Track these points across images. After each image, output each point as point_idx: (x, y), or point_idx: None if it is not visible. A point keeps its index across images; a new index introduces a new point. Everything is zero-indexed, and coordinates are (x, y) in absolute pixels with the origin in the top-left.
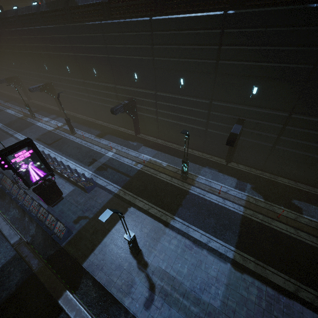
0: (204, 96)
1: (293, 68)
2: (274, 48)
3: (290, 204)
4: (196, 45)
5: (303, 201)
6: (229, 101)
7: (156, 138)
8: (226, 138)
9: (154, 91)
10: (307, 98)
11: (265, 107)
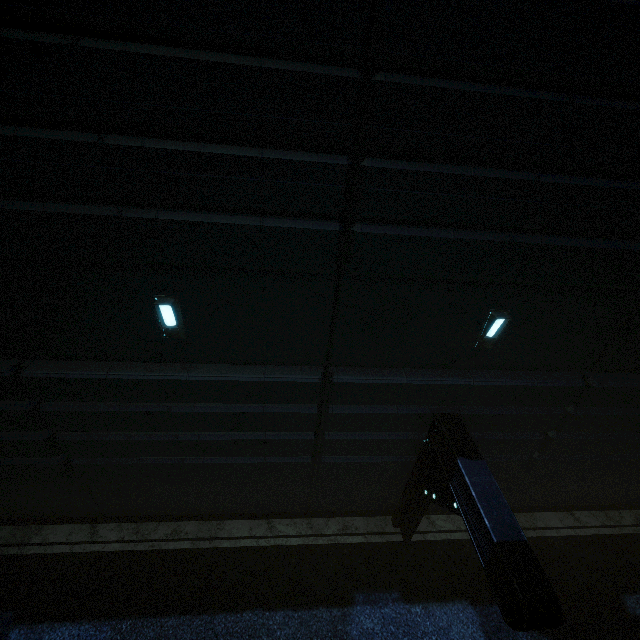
0: (293, 359)
1: (633, 254)
2: (586, 182)
3: (638, 632)
4: (217, 142)
5: (639, 589)
6: (400, 365)
7: (91, 525)
8: (392, 468)
9: (1, 362)
10: (636, 334)
11: (517, 369)
